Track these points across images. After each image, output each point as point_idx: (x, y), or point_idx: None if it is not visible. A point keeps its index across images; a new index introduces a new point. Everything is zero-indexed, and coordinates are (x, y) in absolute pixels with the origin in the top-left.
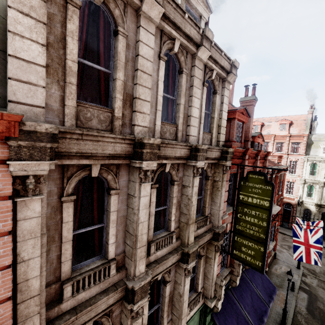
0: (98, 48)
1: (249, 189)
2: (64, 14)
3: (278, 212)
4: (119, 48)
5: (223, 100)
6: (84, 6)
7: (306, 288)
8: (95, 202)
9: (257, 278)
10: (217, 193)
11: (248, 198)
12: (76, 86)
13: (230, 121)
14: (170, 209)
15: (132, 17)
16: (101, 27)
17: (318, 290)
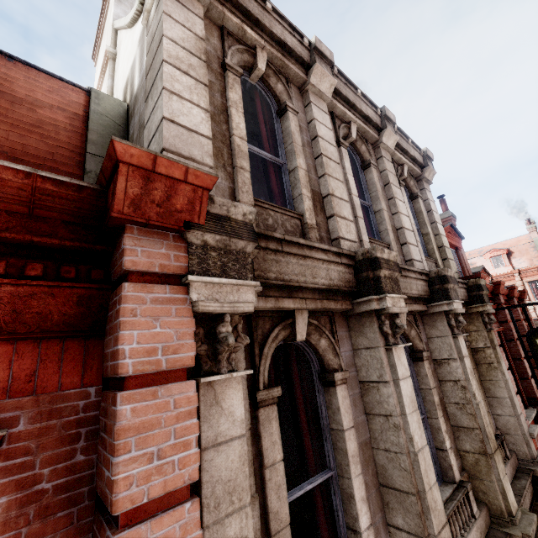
0: (259, 134)
1: None
2: (222, 84)
3: None
4: (292, 127)
5: (430, 206)
6: None
7: None
8: (302, 411)
9: None
10: (492, 375)
11: None
12: (249, 173)
13: None
14: (434, 421)
15: (296, 95)
16: (259, 109)
17: None
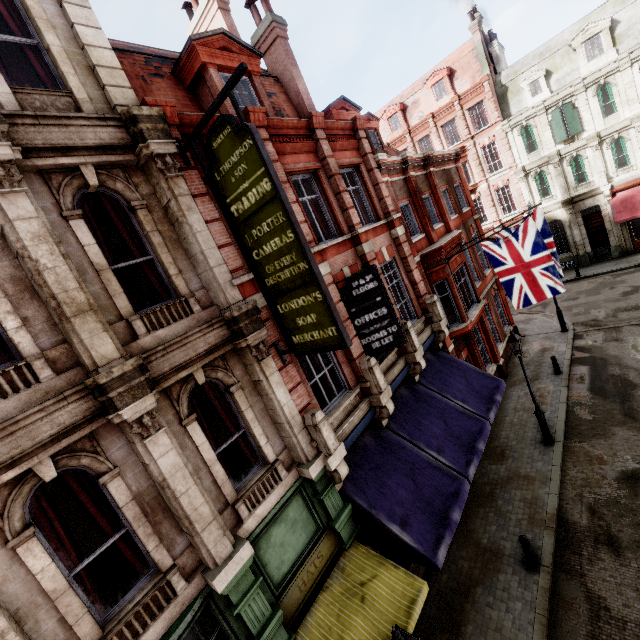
0: None
1: (232, 180)
2: None
3: (458, 240)
4: None
5: None
6: None
7: (584, 356)
8: None
9: (453, 381)
10: (183, 233)
11: (243, 202)
12: None
13: (204, 79)
14: None
15: None
16: None
17: (607, 347)
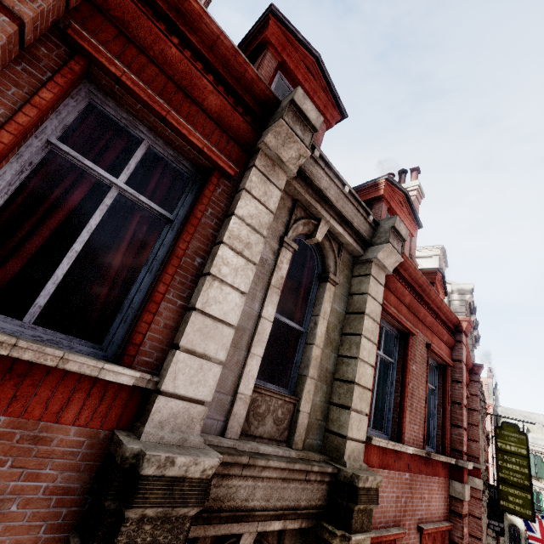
0: None
1: (505, 437)
2: None
3: None
4: None
5: (474, 359)
6: None
7: None
8: None
9: None
10: None
11: (506, 446)
12: None
13: None
14: None
15: None
16: None
17: None
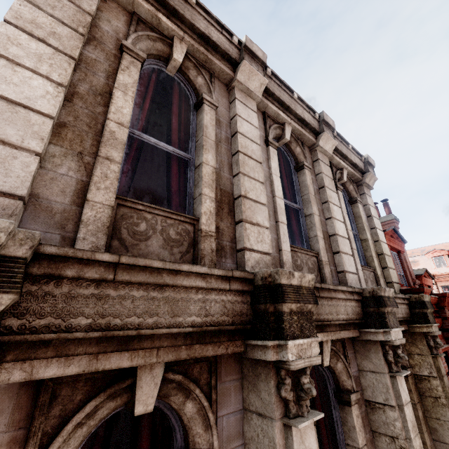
0: (168, 126)
1: None
2: (114, 65)
3: None
4: (205, 121)
5: (370, 211)
6: (150, 77)
7: None
8: None
9: None
10: (440, 413)
11: None
12: (120, 165)
13: None
14: None
15: (222, 91)
16: (175, 101)
17: None
